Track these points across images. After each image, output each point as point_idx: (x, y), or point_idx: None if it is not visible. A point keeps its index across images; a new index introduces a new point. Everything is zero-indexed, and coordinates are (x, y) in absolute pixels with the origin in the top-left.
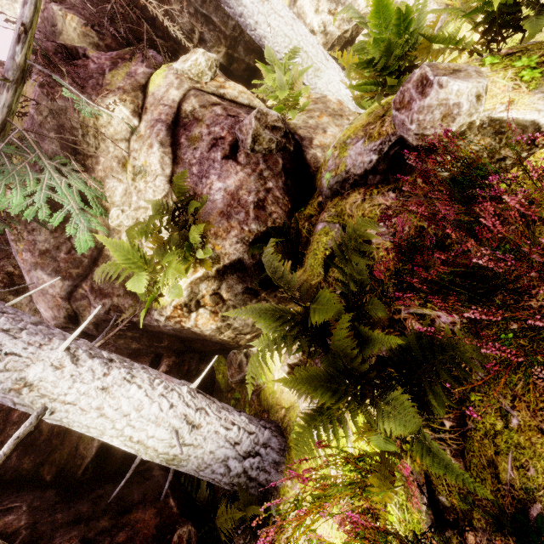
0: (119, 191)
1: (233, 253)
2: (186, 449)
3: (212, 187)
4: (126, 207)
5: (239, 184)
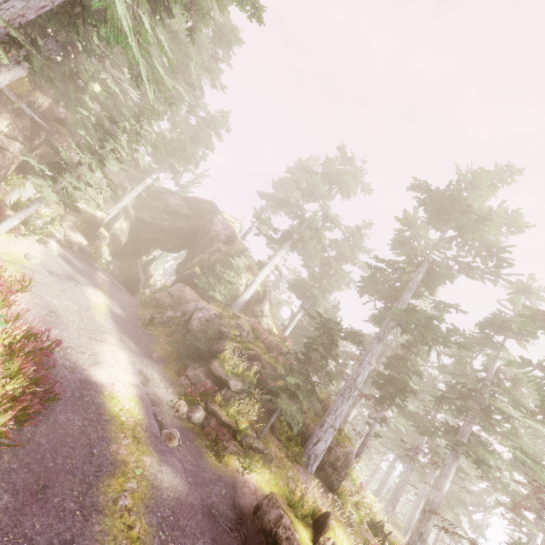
0: None
1: None
2: None
3: None
4: None
5: None
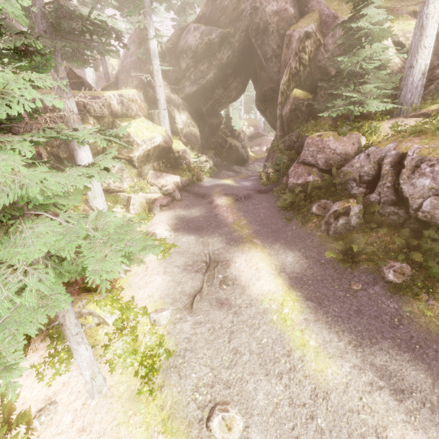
0: None
1: None
2: None
3: None
4: None
5: None
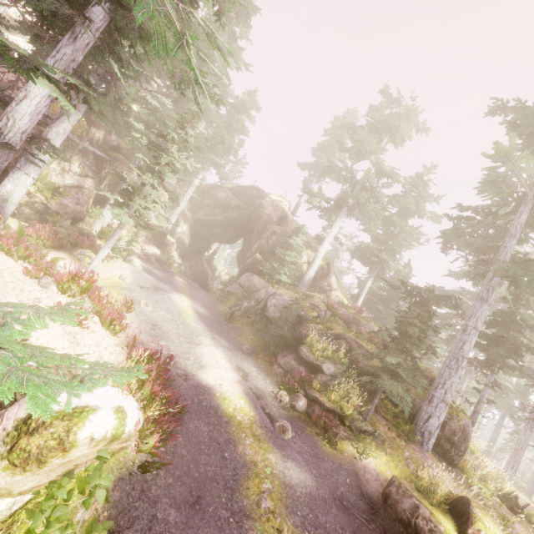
0: (54, 167)
1: (52, 207)
2: (11, 203)
3: (67, 200)
4: (50, 170)
5: (71, 207)
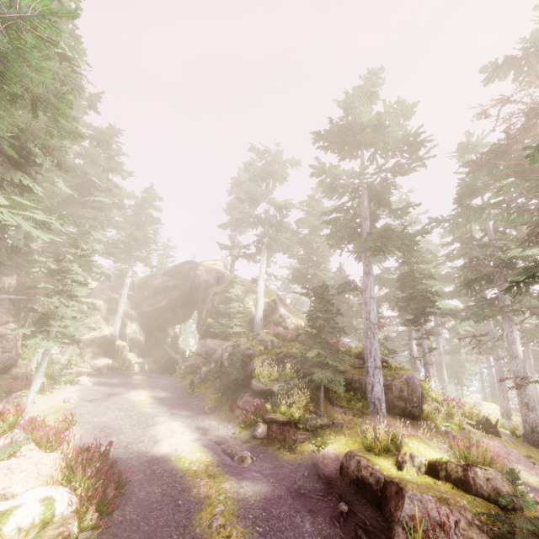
0: None
1: None
2: None
3: None
4: None
5: None
